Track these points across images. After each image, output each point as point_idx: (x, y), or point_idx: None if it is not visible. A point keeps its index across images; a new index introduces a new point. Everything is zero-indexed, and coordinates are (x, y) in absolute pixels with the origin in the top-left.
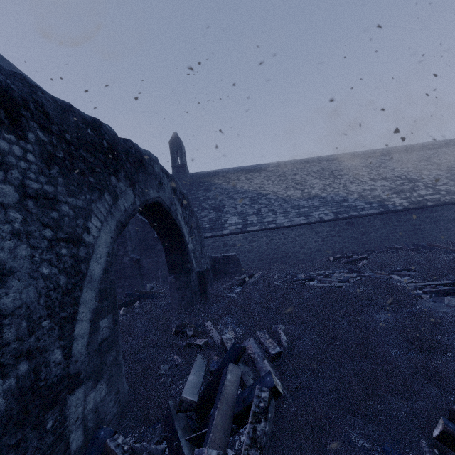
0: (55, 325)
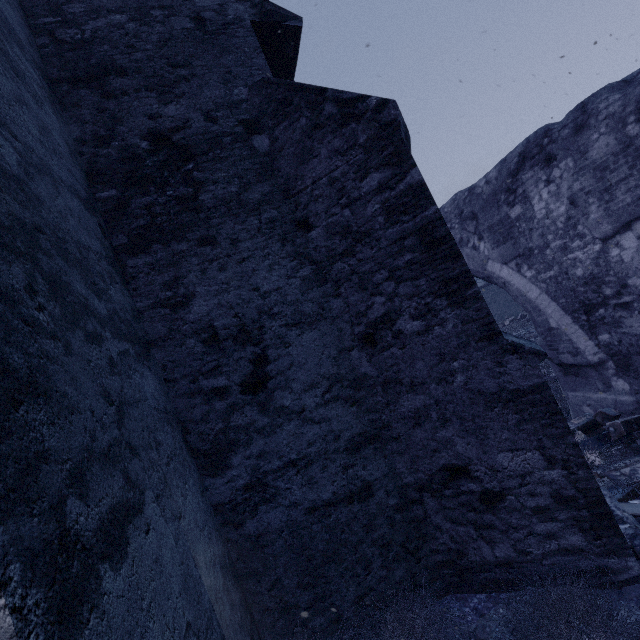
0: None
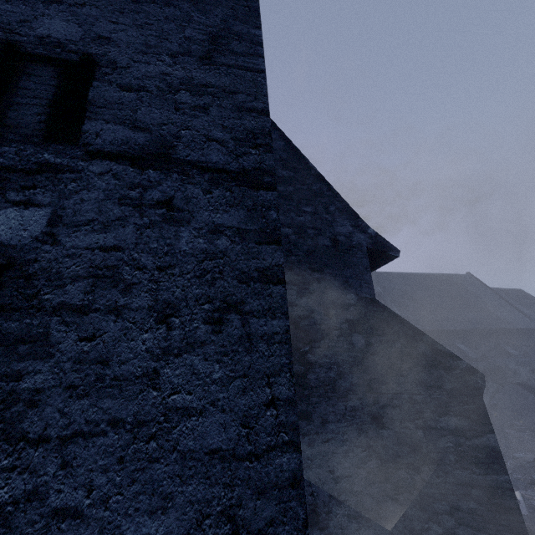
0: None
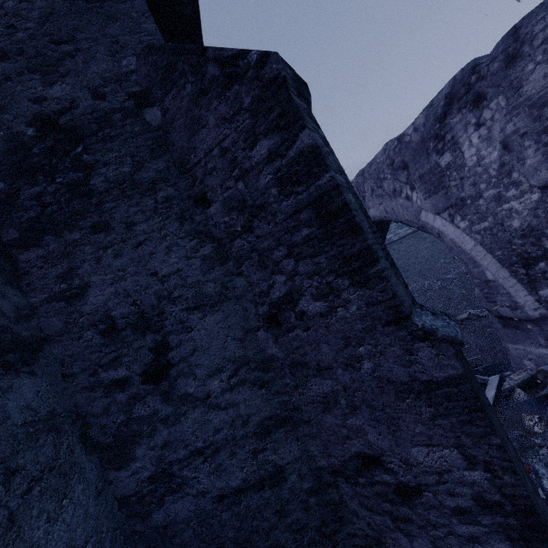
0: None
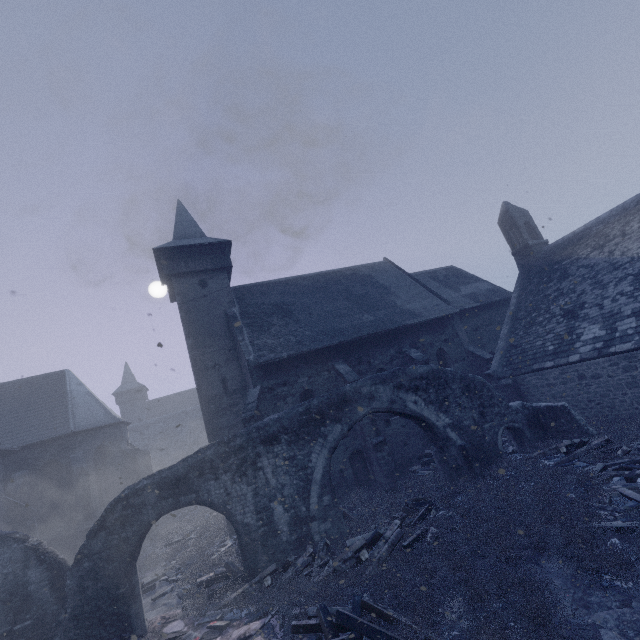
0: (301, 499)
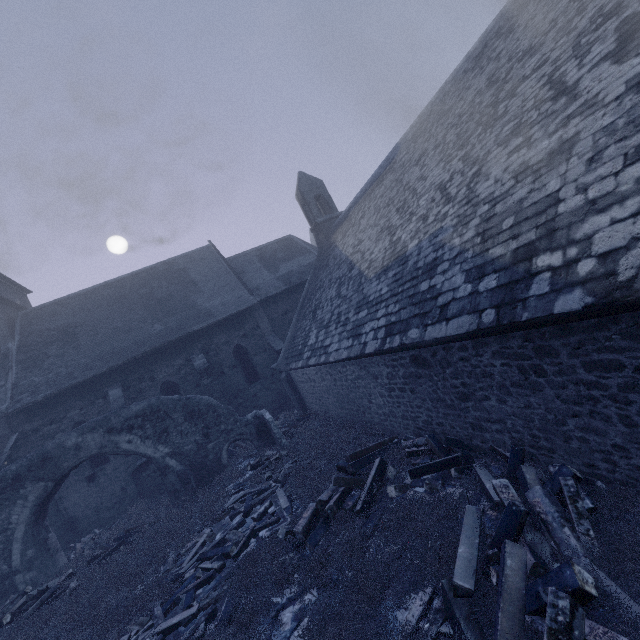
0: (2, 559)
